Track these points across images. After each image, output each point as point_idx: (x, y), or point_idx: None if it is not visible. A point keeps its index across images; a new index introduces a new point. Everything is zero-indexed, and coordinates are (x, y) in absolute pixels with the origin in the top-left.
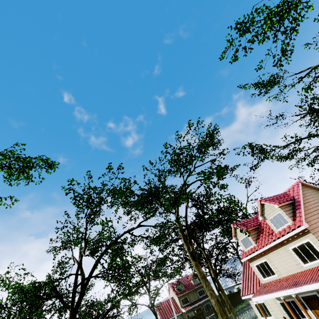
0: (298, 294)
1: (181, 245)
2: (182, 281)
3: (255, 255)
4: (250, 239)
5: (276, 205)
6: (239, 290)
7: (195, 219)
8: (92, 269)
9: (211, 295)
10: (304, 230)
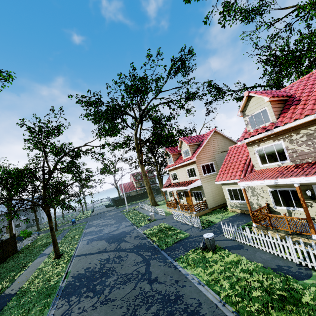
0: (183, 190)
1: None
2: (140, 174)
3: (172, 168)
4: (172, 160)
5: (187, 144)
6: None
7: (150, 137)
8: (54, 166)
9: (146, 184)
10: (194, 161)
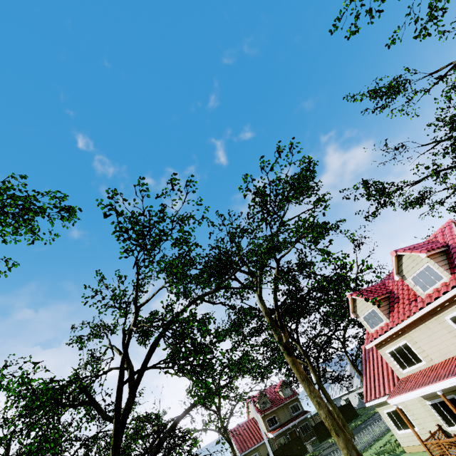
0: None
1: (264, 340)
2: (267, 394)
3: (388, 336)
4: (379, 314)
5: (424, 253)
6: (349, 402)
7: (287, 297)
8: (147, 357)
9: (318, 405)
10: None
